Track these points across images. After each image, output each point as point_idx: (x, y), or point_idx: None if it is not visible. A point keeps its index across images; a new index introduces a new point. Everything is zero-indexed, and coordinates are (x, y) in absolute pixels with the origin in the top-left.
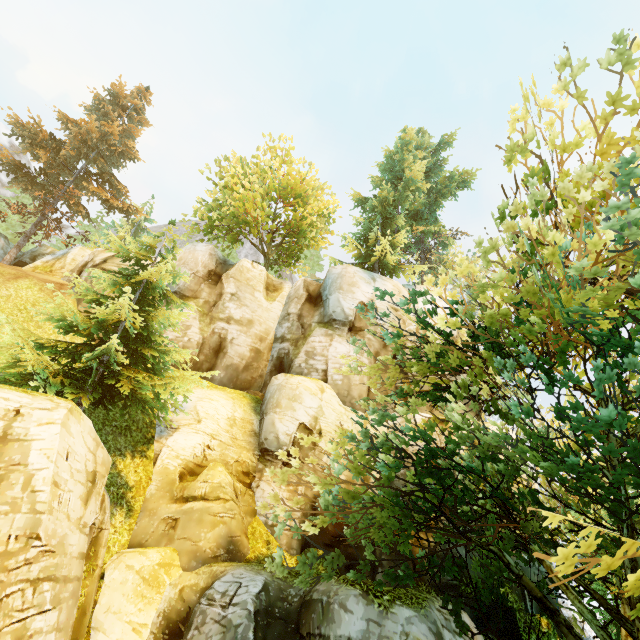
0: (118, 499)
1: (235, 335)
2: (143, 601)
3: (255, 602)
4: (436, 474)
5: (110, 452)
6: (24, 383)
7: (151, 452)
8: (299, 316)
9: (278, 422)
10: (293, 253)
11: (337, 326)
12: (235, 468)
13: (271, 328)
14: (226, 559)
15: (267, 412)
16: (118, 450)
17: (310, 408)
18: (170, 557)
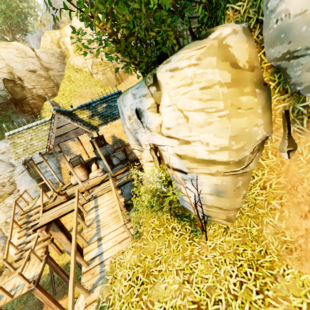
0: None
1: None
2: None
3: None
4: None
5: None
6: None
7: None
8: None
9: None
10: None
11: None
12: None
13: None
14: None
15: None
16: None
17: None
18: None
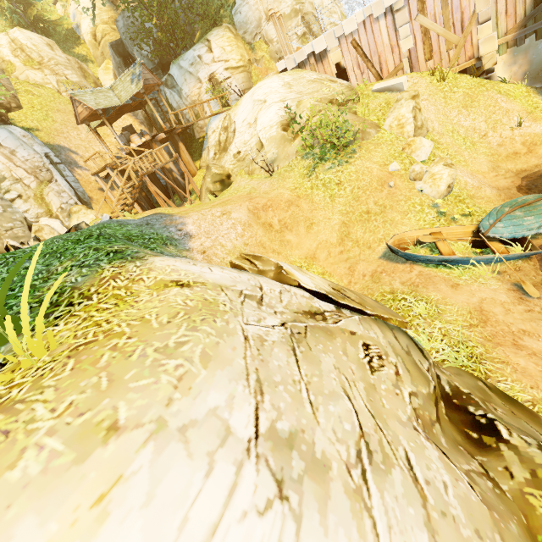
0: (86, 61)
1: None
2: (108, 74)
3: (111, 44)
4: None
5: (70, 50)
6: None
7: (83, 42)
8: None
9: None
10: None
11: None
12: (111, 22)
13: None
14: None
15: None
16: (71, 48)
17: None
18: (107, 62)
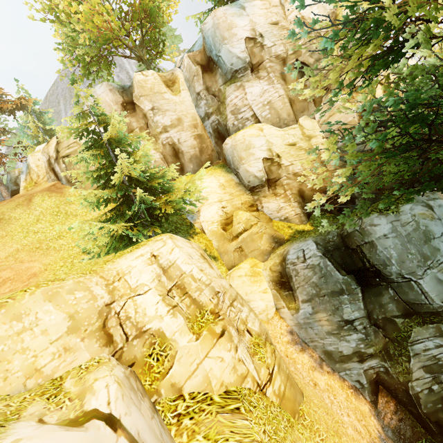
0: None
1: (178, 136)
2: (258, 283)
3: (319, 251)
4: (419, 118)
5: None
6: (119, 244)
7: (197, 230)
8: (207, 89)
9: (249, 168)
10: (156, 40)
11: (241, 75)
12: (244, 207)
13: (194, 114)
14: (278, 246)
15: (237, 167)
16: None
17: (262, 146)
18: (252, 262)
